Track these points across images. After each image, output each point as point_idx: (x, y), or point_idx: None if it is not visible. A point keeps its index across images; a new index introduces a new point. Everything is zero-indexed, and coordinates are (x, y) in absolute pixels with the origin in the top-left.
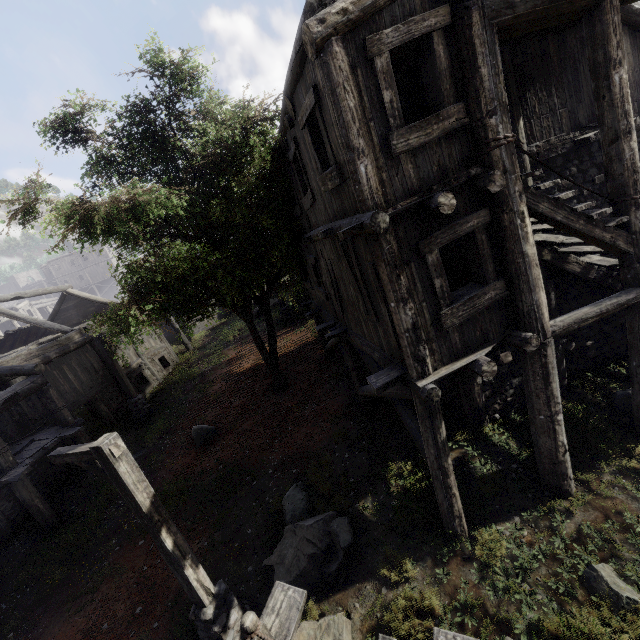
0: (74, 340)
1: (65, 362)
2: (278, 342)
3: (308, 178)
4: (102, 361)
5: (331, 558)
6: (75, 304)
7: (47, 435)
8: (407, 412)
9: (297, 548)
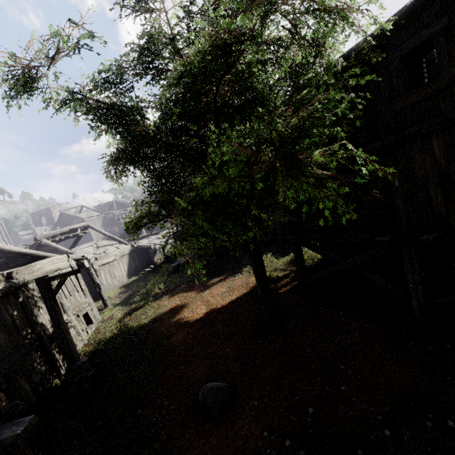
0: None
1: None
2: (220, 288)
3: (450, 59)
4: (26, 316)
5: None
6: None
7: None
8: None
9: None
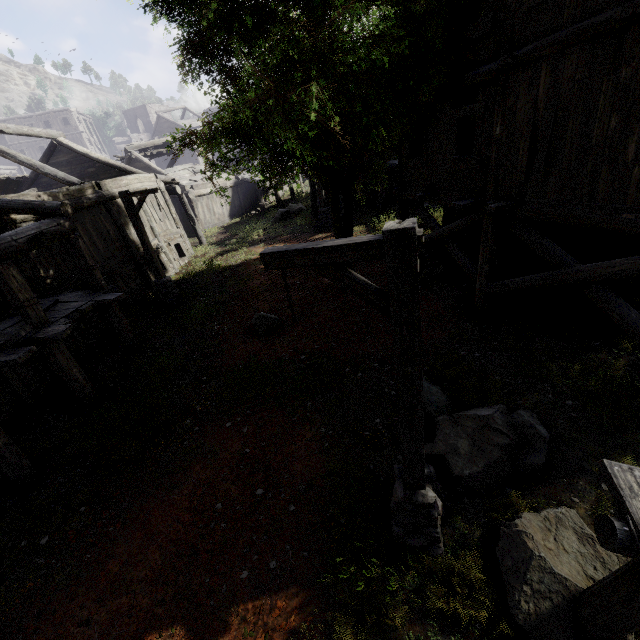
0: (87, 195)
1: (78, 219)
2: None
3: None
4: (118, 230)
5: (526, 451)
6: (68, 160)
7: (75, 298)
8: (620, 300)
9: (472, 438)
